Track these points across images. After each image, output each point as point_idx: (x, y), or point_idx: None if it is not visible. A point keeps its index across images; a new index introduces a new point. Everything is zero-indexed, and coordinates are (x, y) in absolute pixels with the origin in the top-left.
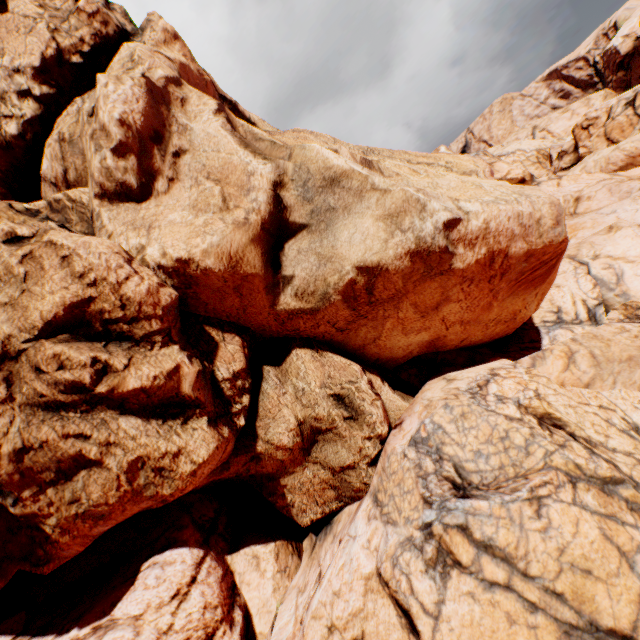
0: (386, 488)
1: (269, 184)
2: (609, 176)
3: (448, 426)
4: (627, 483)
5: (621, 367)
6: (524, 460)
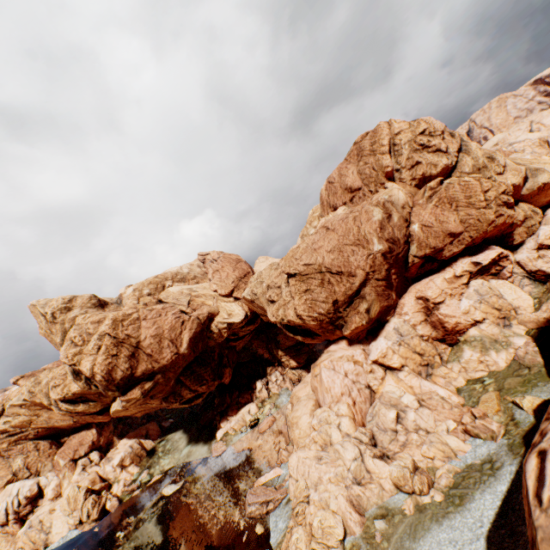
0: (547, 221)
1: (524, 171)
2: None
3: None
4: None
5: None
6: None
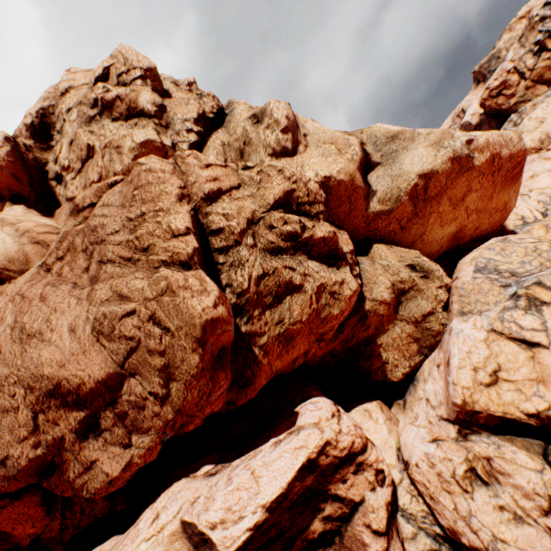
0: (469, 301)
1: (358, 143)
2: None
3: (495, 257)
4: None
5: None
6: None
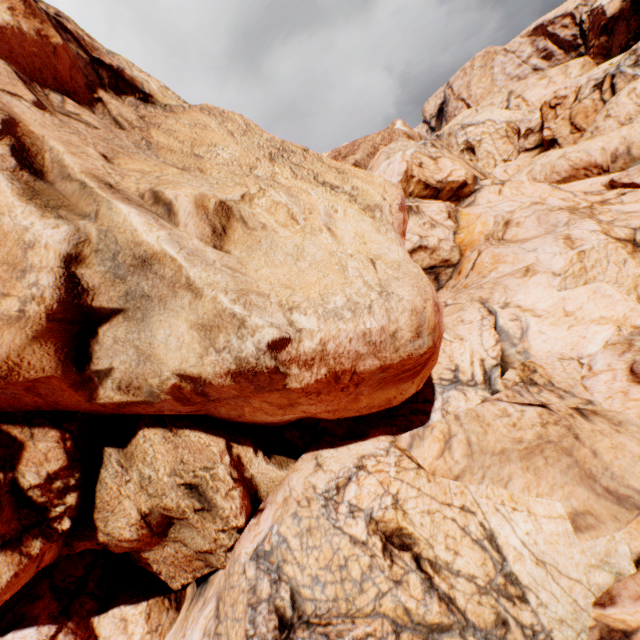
0: (225, 601)
1: (58, 260)
2: (550, 188)
3: (293, 540)
4: (454, 630)
5: (492, 461)
6: (357, 596)
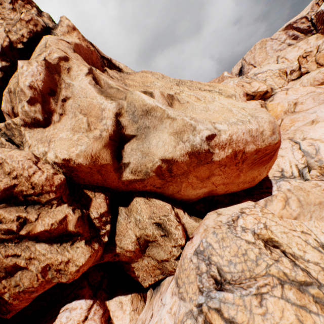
0: (181, 277)
1: (113, 114)
2: (315, 88)
3: (214, 244)
4: (314, 285)
5: (315, 208)
6: (255, 268)
